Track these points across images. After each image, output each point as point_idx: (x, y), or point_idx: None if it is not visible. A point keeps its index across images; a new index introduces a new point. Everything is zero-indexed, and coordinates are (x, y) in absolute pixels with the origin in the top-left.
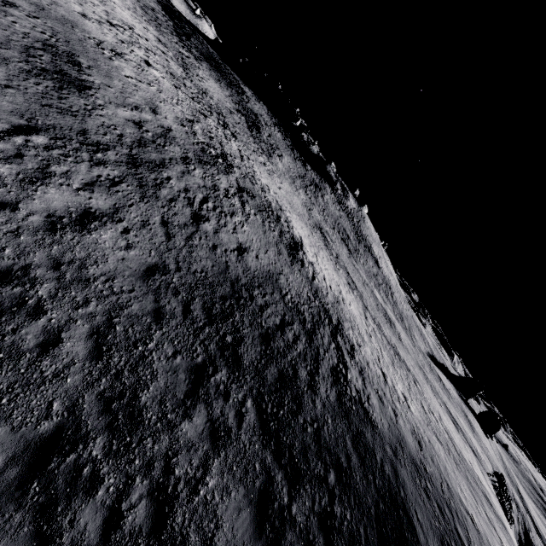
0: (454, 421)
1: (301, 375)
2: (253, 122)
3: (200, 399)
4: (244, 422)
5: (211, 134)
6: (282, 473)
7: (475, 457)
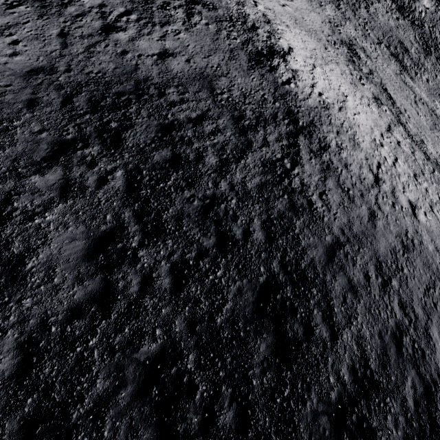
0: None
1: (208, 161)
2: None
3: (59, 164)
4: (106, 186)
5: None
6: (139, 227)
7: None
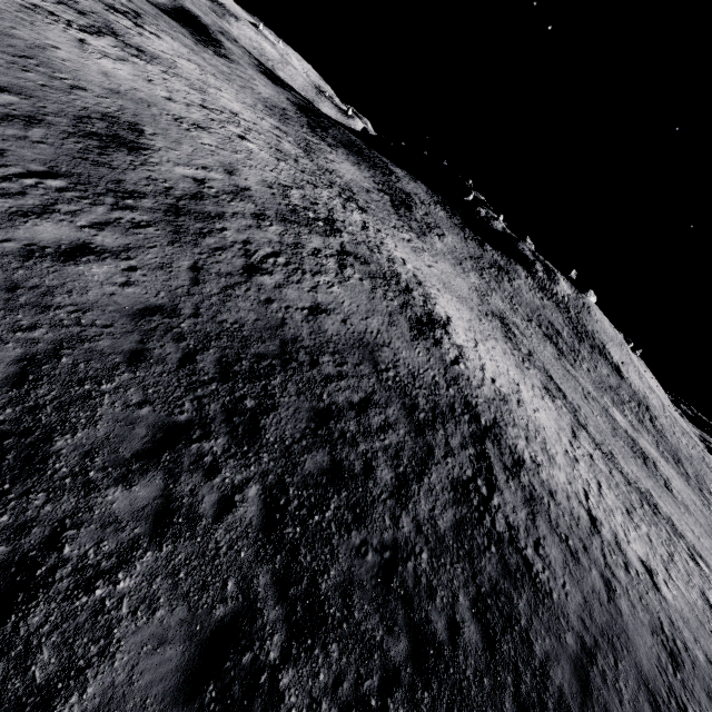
0: None
1: (380, 476)
2: (402, 201)
3: (160, 466)
4: (231, 514)
5: (316, 201)
6: (282, 610)
7: None
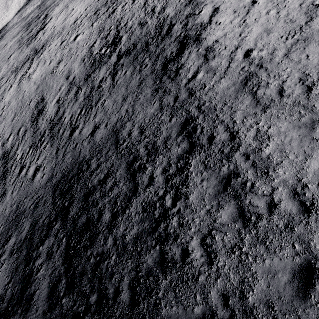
0: None
1: (104, 218)
2: None
3: (48, 237)
4: (59, 249)
5: (110, 29)
6: (66, 280)
7: None
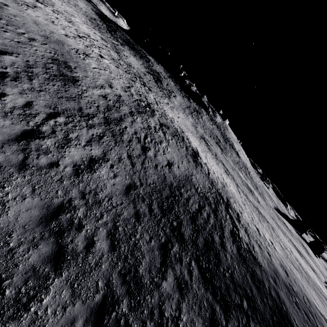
0: (298, 251)
1: (216, 240)
2: (157, 78)
3: (168, 266)
4: (193, 276)
5: (139, 92)
6: (219, 306)
7: (314, 273)
